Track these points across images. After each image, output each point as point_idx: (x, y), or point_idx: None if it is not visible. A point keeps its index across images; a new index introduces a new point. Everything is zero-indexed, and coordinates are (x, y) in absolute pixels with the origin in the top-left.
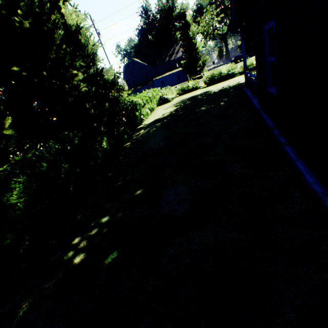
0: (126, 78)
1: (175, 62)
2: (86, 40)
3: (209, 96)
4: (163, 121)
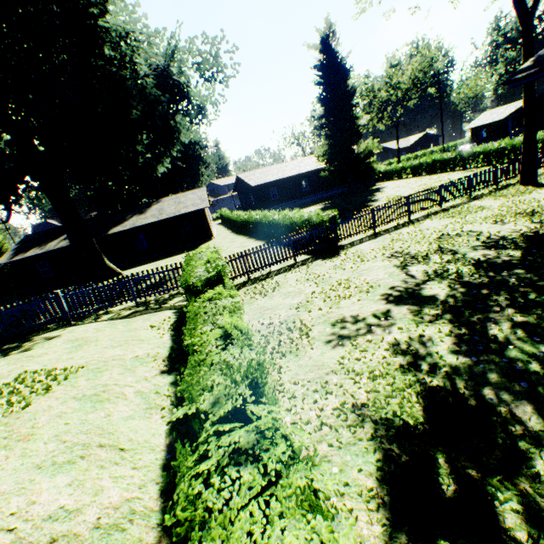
0: None
1: None
2: (4, 244)
3: None
4: None
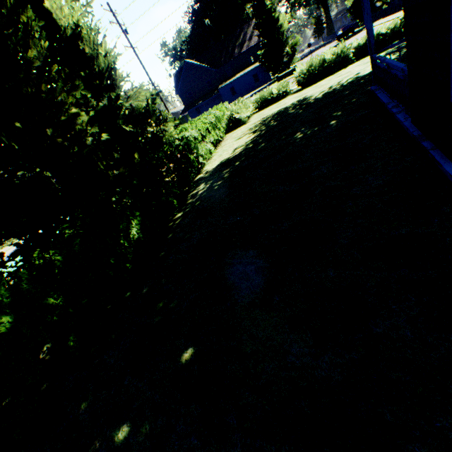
0: (179, 91)
1: (248, 54)
2: (93, 48)
3: (307, 107)
4: (234, 164)
